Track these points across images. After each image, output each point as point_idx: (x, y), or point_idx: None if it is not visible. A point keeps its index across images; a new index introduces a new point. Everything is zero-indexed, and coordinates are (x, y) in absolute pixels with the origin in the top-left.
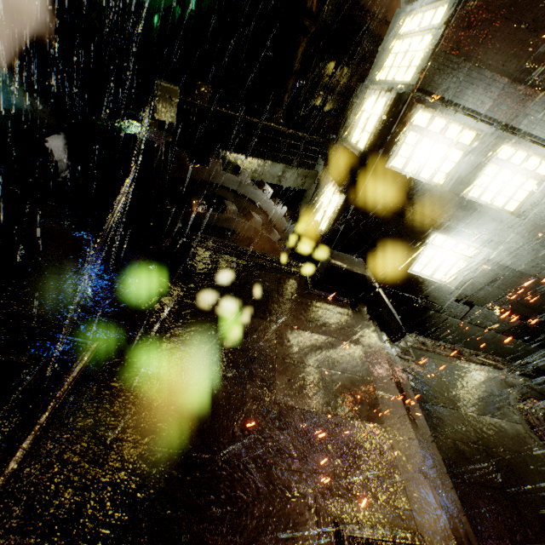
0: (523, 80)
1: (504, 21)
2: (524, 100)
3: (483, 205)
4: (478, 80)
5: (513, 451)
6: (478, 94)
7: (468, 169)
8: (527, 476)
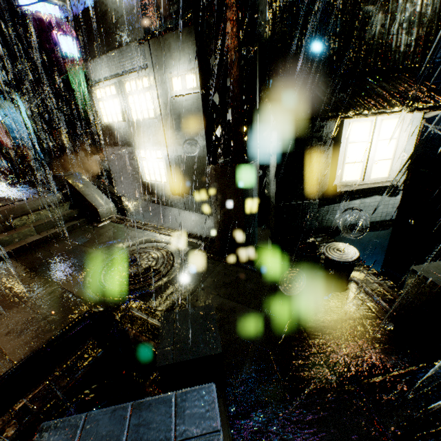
0: (109, 50)
1: (90, 36)
2: (114, 58)
3: (139, 121)
4: (98, 64)
5: (72, 261)
6: (102, 69)
7: (121, 106)
8: (55, 269)
